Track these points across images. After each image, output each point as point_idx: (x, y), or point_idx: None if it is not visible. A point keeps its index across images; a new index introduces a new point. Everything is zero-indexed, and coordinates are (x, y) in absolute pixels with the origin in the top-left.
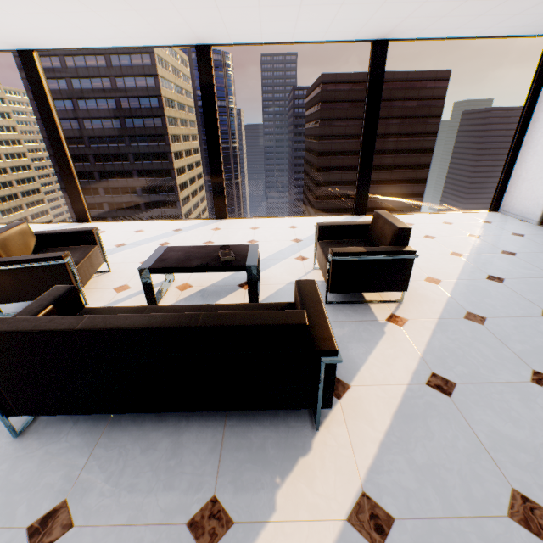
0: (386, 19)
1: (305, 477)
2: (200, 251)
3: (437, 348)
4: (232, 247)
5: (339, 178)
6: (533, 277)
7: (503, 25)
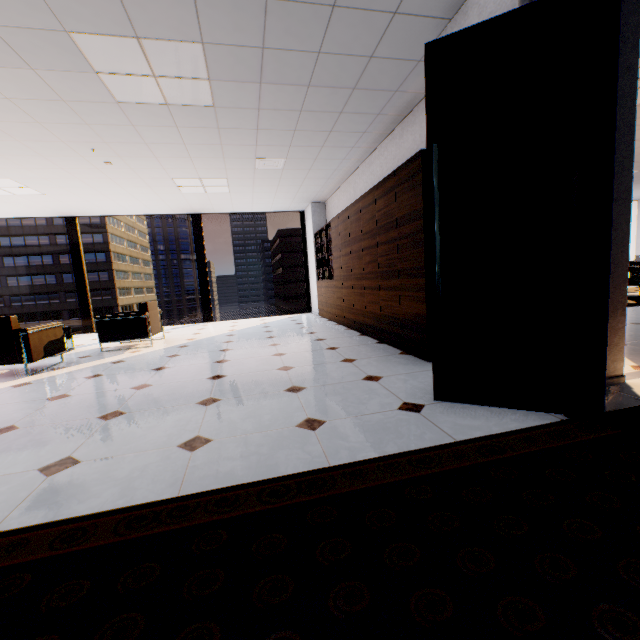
0: (179, 205)
1: (5, 383)
2: None
3: (139, 355)
4: None
5: None
6: (255, 332)
7: (257, 207)
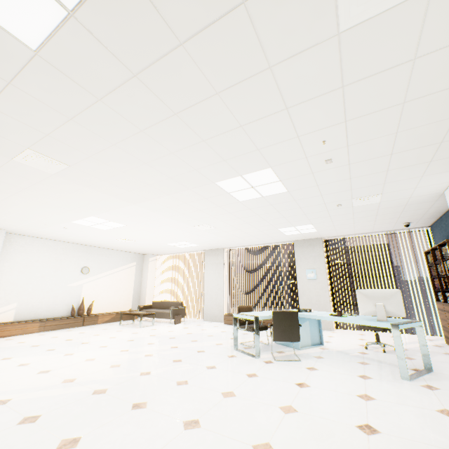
0: None
1: None
2: None
3: None
4: None
5: None
6: None
7: None
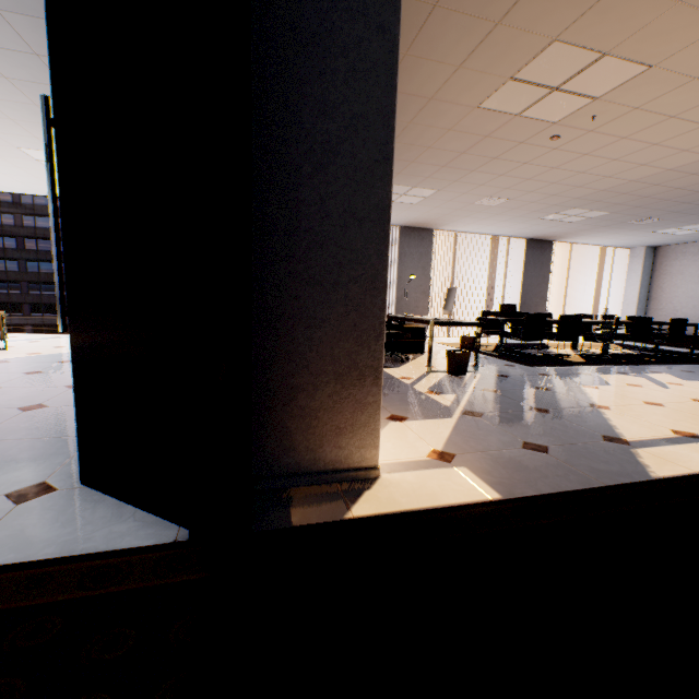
0: None
1: None
2: None
3: None
4: None
5: None
6: None
7: None
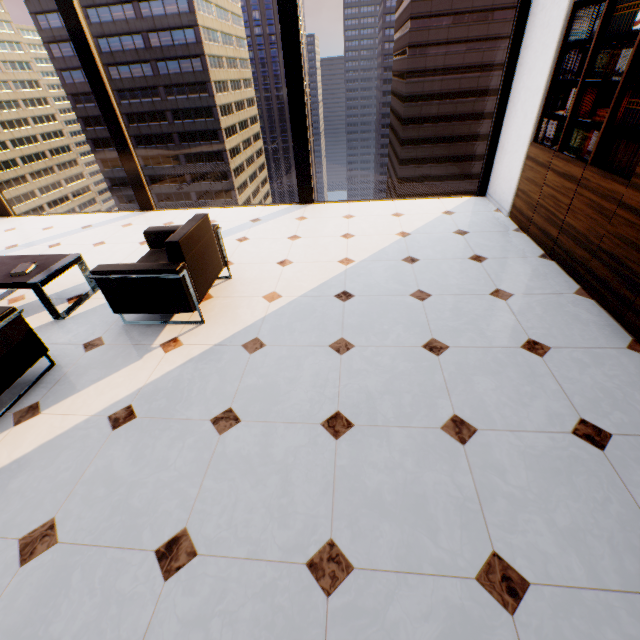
0: None
1: None
2: (12, 263)
3: (169, 378)
4: (48, 257)
5: (432, 134)
6: (392, 294)
7: None
